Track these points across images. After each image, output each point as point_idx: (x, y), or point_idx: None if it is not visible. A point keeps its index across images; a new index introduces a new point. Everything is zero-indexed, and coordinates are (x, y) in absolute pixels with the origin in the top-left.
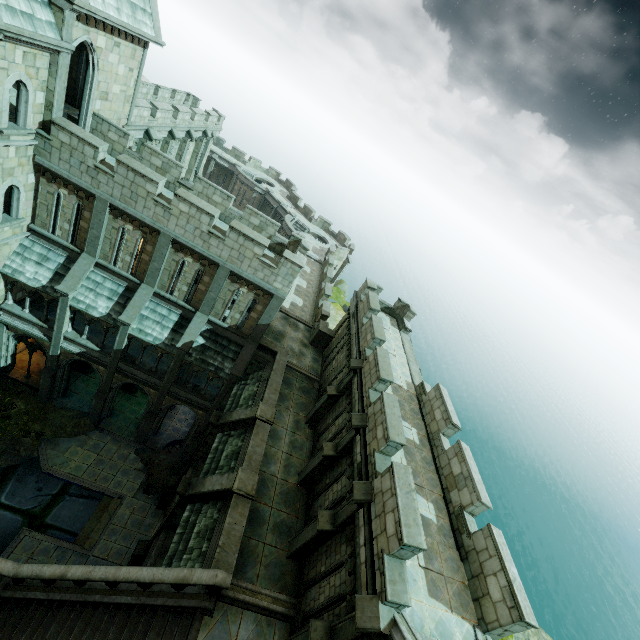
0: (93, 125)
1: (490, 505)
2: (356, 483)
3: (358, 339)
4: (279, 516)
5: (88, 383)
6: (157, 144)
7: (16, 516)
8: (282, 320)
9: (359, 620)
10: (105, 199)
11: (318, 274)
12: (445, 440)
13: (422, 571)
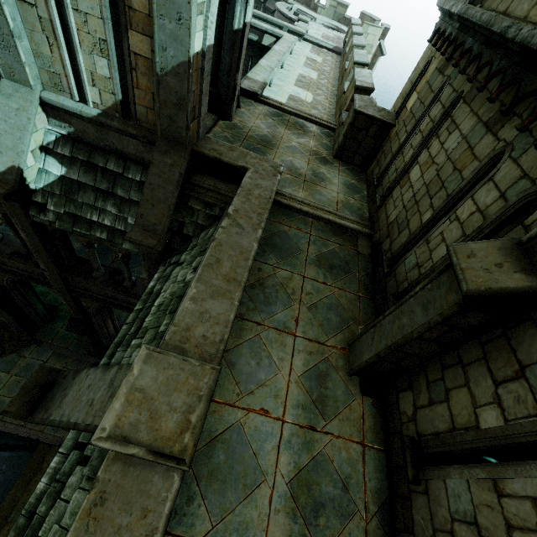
0: None
1: None
2: None
3: None
4: None
5: None
6: None
7: None
8: (269, 118)
9: None
10: None
11: (335, 65)
12: None
13: None
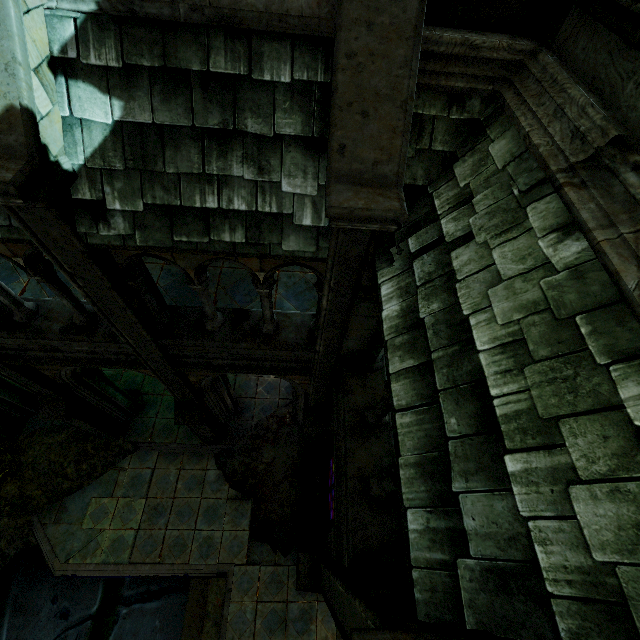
0: None
1: None
2: None
3: None
4: None
5: None
6: None
7: None
8: None
9: None
10: None
11: None
12: None
13: None
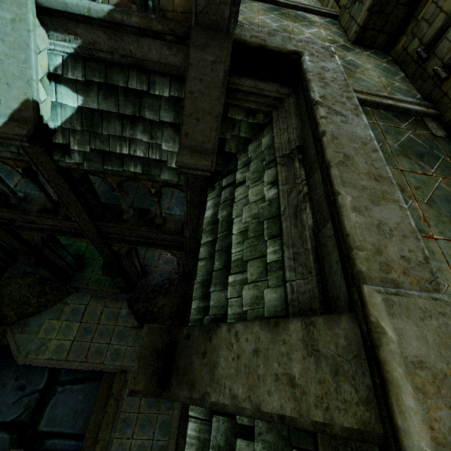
0: None
1: None
2: None
3: None
4: None
5: None
6: None
7: None
8: (269, 13)
9: None
10: None
11: None
12: None
13: None
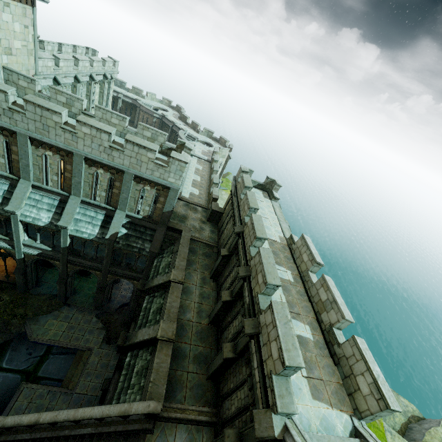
0: (5, 77)
1: (352, 320)
2: (246, 320)
3: (239, 211)
4: (197, 350)
5: (54, 274)
6: (67, 89)
7: (16, 375)
8: (184, 206)
9: (257, 431)
10: (24, 134)
11: (208, 170)
12: (313, 275)
13: (305, 380)
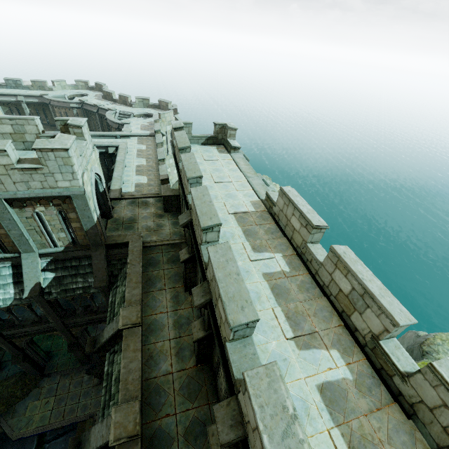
0: None
1: (413, 321)
2: (217, 409)
3: (182, 189)
4: (187, 418)
5: None
6: None
7: None
8: (129, 206)
9: None
10: None
11: (154, 146)
12: (316, 248)
13: None
